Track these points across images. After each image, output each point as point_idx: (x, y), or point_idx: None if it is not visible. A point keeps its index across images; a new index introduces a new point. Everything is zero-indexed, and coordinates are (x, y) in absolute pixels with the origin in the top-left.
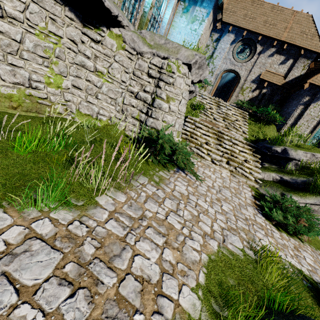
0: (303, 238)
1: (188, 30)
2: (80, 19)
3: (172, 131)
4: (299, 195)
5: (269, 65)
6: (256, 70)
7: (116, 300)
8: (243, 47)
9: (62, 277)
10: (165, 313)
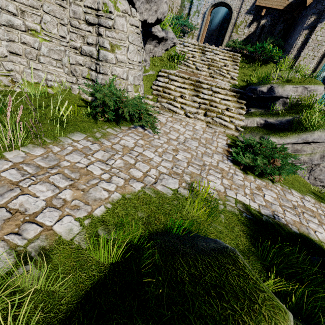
0: (271, 178)
1: None
2: None
3: (126, 85)
4: (279, 135)
5: None
6: None
7: None
8: None
9: None
10: (25, 234)
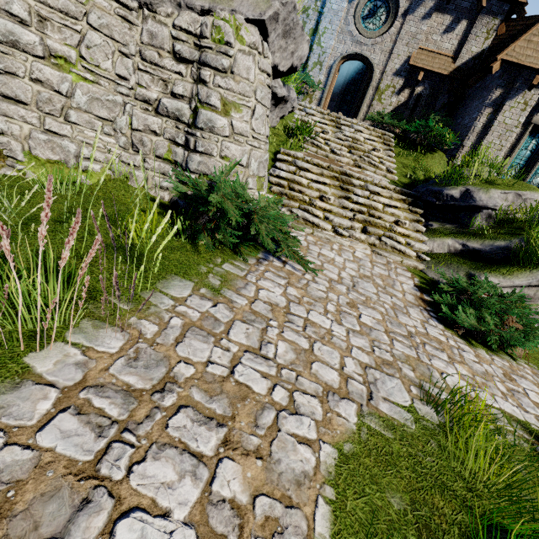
0: (516, 353)
1: None
2: None
3: (246, 177)
4: (500, 273)
5: (425, 37)
6: (402, 50)
7: None
8: (373, 4)
9: None
10: None
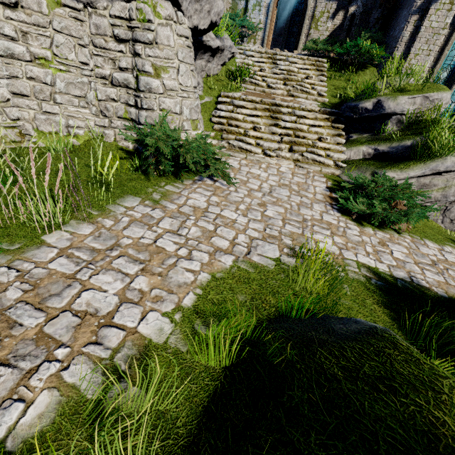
0: (397, 227)
1: None
2: None
3: (181, 122)
4: (398, 168)
5: None
6: None
7: (35, 339)
8: None
9: None
10: (107, 343)
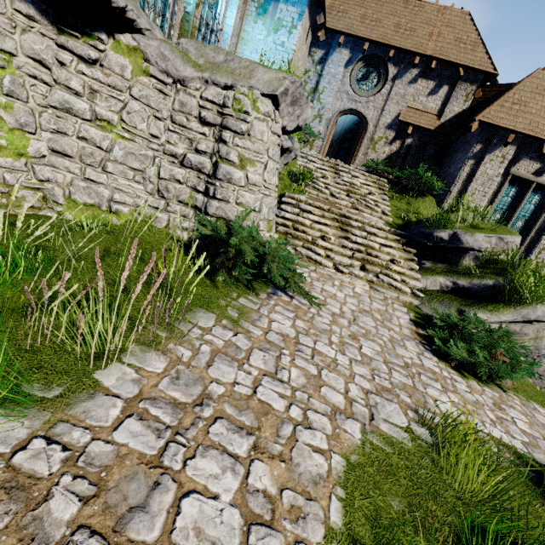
0: (505, 384)
1: (270, 44)
2: (49, 18)
3: (257, 220)
4: (487, 309)
5: (412, 98)
6: (392, 108)
7: None
8: (366, 70)
9: None
10: None
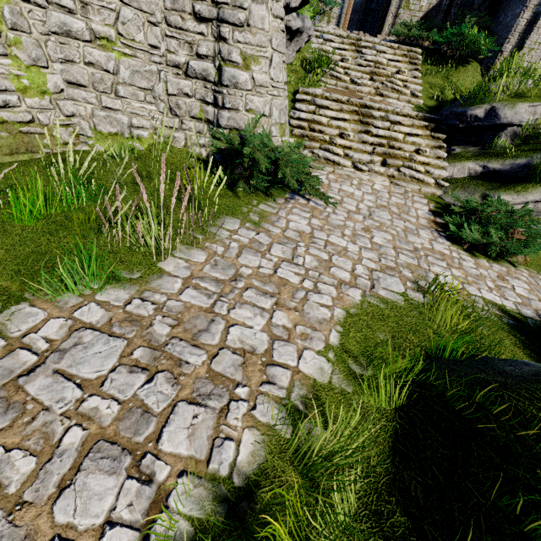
0: (515, 260)
1: None
2: None
3: (269, 126)
4: (514, 190)
5: None
6: None
7: (209, 378)
8: None
9: (132, 364)
10: (279, 382)
